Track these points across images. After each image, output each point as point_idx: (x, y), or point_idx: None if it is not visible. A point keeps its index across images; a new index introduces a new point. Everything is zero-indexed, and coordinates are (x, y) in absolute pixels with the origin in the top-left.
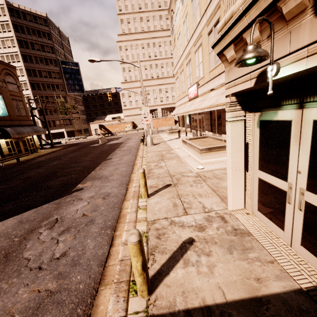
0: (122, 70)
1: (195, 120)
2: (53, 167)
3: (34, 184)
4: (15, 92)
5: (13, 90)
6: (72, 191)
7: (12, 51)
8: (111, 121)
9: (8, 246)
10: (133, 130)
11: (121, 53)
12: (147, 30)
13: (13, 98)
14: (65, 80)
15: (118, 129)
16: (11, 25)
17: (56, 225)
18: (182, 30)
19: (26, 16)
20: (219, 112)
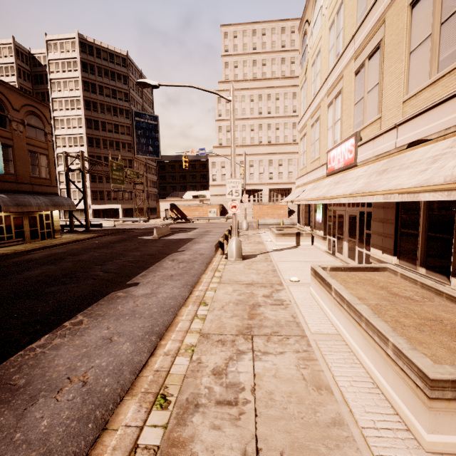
0: (217, 129)
1: (338, 217)
2: (14, 284)
3: None
4: (38, 141)
5: (35, 138)
6: None
7: (74, 95)
8: (189, 200)
9: None
10: (220, 217)
11: (219, 107)
12: (261, 77)
13: (31, 149)
14: (135, 137)
15: (197, 213)
16: (79, 62)
17: None
18: (324, 43)
19: (101, 53)
20: (441, 206)
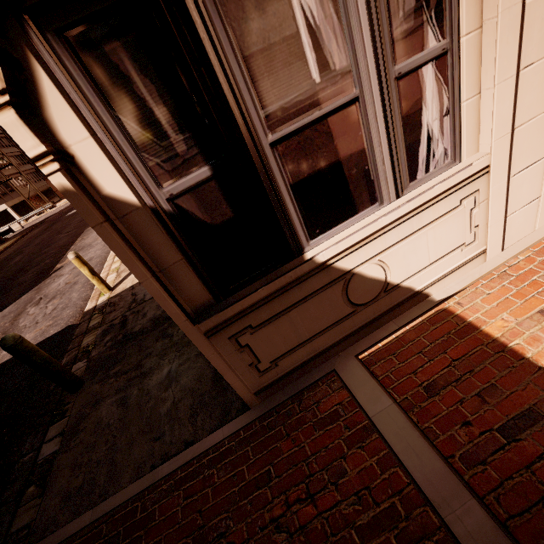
0: None
1: None
2: (16, 265)
3: (0, 289)
4: None
5: None
6: (51, 274)
7: None
8: None
9: (2, 330)
10: None
11: None
12: None
13: None
14: None
15: None
16: None
17: (41, 301)
18: None
19: None
20: None
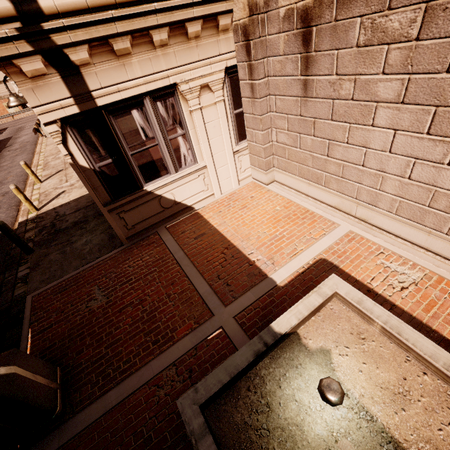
0: None
1: None
2: None
3: None
4: None
5: None
6: None
7: None
8: None
9: None
10: (24, 110)
11: None
12: None
13: None
14: None
15: None
16: None
17: None
18: None
19: None
20: None
